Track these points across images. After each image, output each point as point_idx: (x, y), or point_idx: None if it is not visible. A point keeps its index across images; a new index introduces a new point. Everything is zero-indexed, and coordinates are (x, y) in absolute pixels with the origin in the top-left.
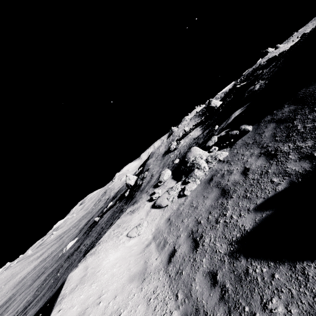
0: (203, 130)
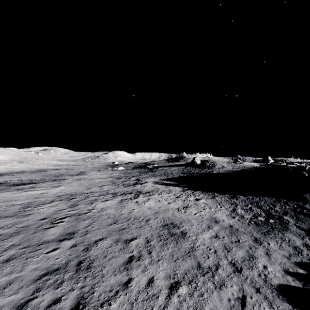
0: (260, 165)
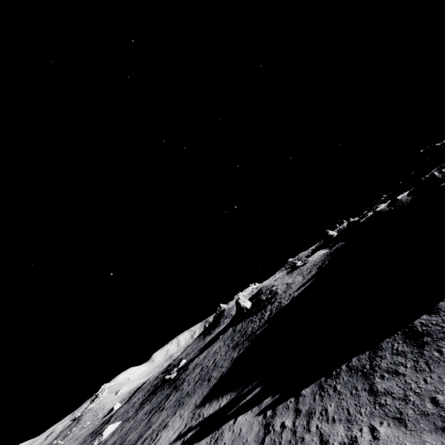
0: (330, 248)
